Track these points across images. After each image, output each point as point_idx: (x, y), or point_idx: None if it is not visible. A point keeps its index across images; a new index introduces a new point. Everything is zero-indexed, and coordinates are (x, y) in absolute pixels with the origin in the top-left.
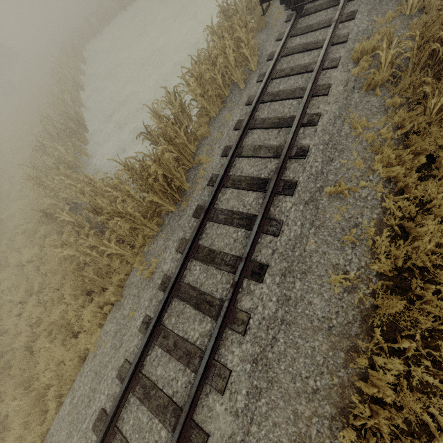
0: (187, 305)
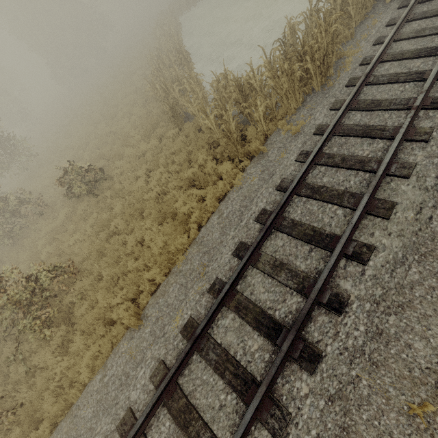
0: (351, 137)
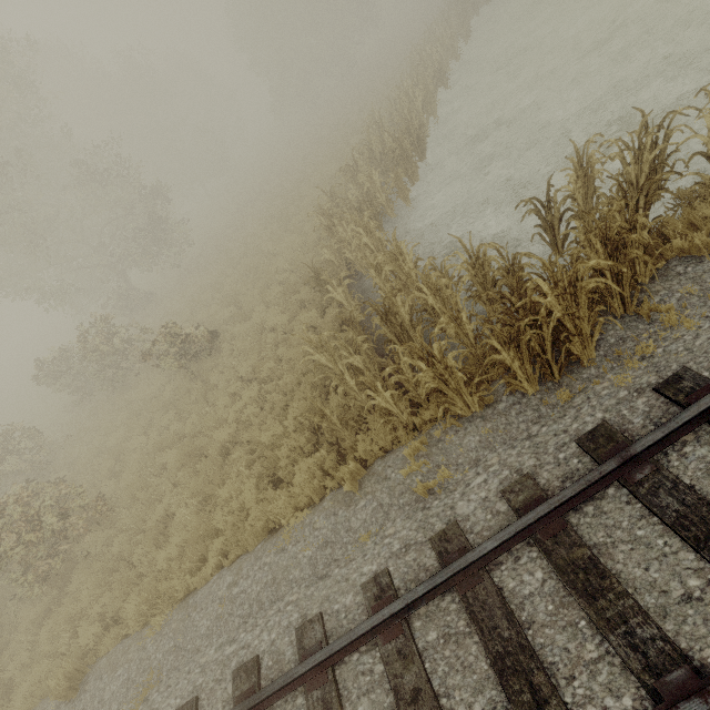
0: (477, 636)
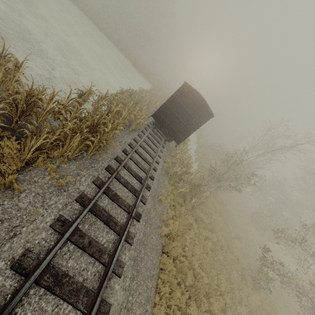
0: (99, 219)
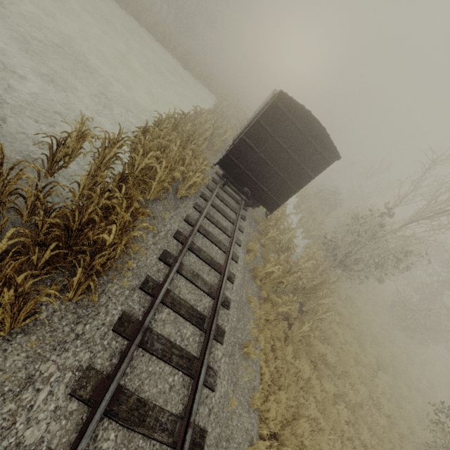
0: None
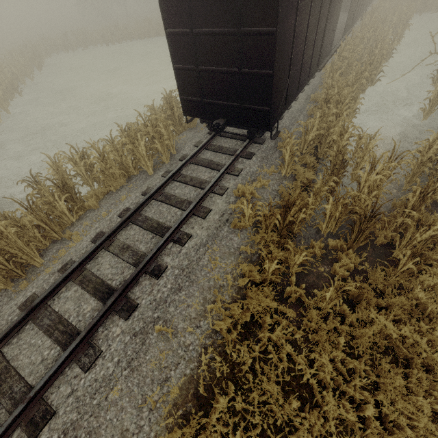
0: None
